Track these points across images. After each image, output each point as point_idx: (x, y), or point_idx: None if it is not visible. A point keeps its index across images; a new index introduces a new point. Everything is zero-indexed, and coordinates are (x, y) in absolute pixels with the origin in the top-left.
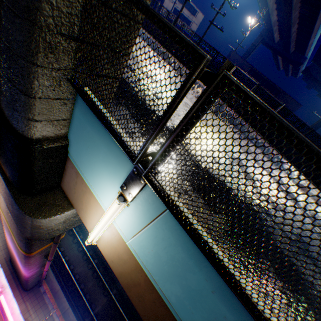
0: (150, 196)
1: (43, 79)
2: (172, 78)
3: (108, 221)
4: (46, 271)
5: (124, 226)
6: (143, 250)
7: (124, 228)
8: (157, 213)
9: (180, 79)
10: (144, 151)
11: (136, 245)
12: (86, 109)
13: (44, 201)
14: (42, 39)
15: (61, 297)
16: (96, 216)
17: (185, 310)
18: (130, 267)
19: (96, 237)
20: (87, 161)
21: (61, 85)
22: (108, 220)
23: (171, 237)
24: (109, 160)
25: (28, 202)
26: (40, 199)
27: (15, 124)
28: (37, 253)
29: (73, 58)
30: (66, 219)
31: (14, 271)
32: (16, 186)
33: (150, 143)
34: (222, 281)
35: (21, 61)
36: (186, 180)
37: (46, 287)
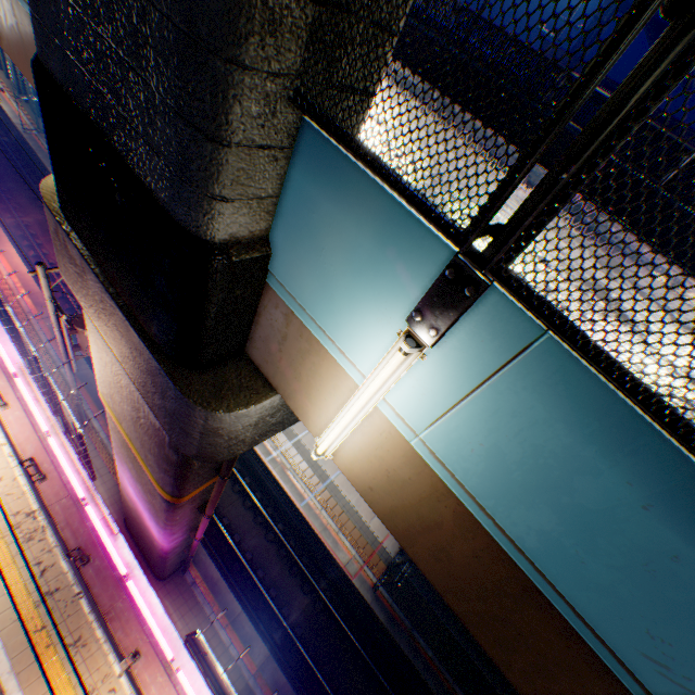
0: (486, 324)
1: (250, 101)
2: (422, 120)
3: (366, 402)
4: (200, 539)
5: (409, 407)
6: (457, 448)
7: (407, 410)
8: (502, 360)
9: (615, 13)
10: (491, 215)
11: (437, 440)
12: (320, 165)
13: (222, 382)
14: (261, 2)
15: (226, 593)
16: (332, 400)
17: (563, 559)
18: (416, 494)
19: (335, 443)
20: (318, 283)
21: (276, 113)
22: (368, 401)
23: (536, 406)
24: (377, 267)
25: (195, 384)
26: (214, 378)
27: (181, 215)
28: (188, 501)
29: (305, 47)
30: (260, 418)
31: (136, 544)
32: (169, 353)
33: (511, 191)
34: (675, 478)
35: (214, 62)
36: (609, 256)
37: (196, 574)
